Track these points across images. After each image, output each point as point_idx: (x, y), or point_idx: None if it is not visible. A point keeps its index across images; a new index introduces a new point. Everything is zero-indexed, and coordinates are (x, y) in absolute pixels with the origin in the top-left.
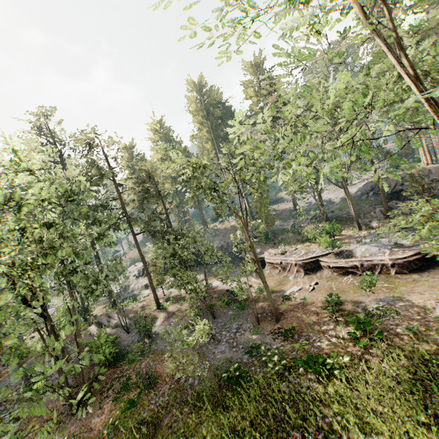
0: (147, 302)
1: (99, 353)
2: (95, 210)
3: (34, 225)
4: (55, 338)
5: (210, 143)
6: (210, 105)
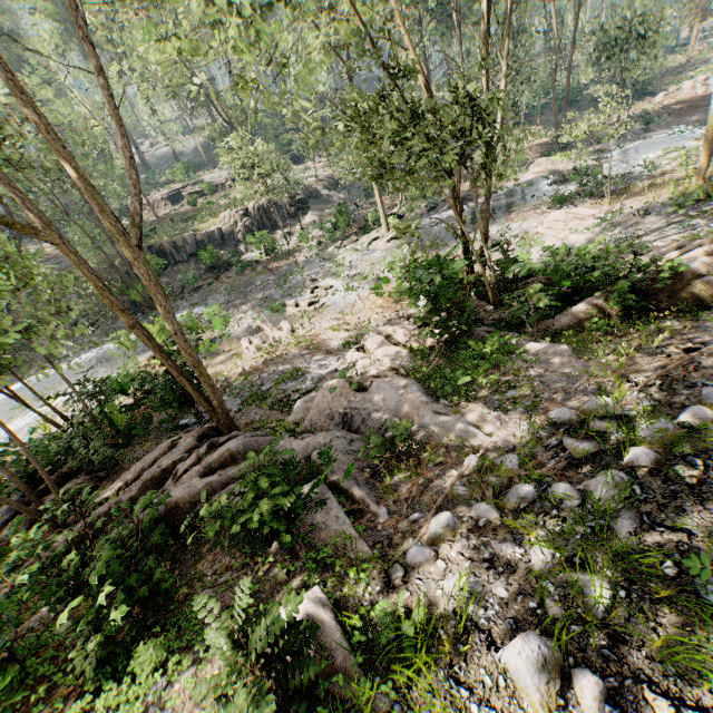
0: None
1: None
2: None
3: None
4: None
5: None
6: None
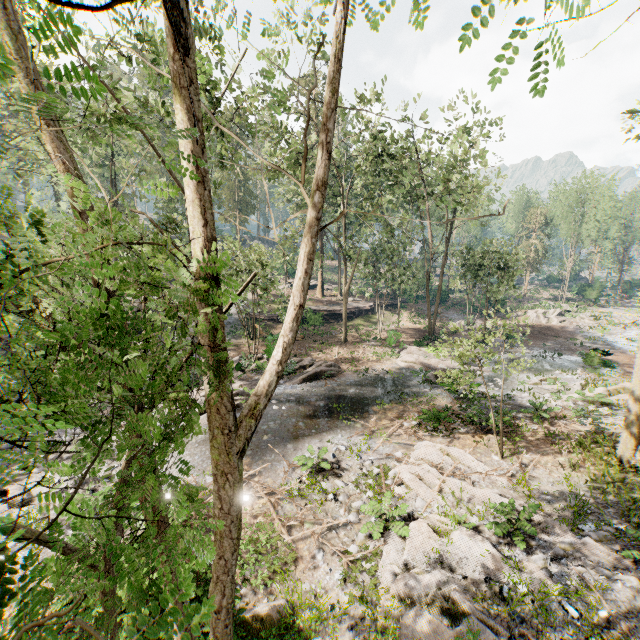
0: None
1: None
2: None
3: None
4: None
5: None
6: None
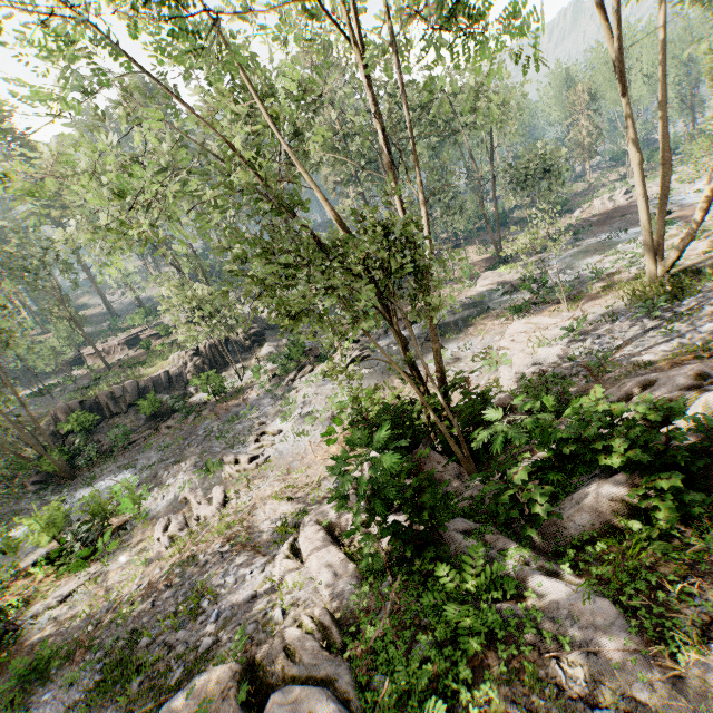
0: None
1: None
2: None
3: None
4: None
5: None
6: None
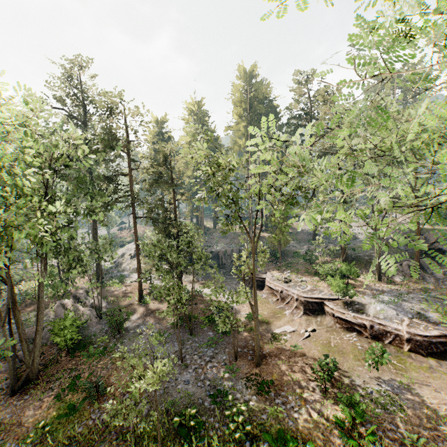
0: (132, 288)
1: (60, 336)
2: (101, 181)
3: (2, 188)
4: (13, 310)
5: (245, 139)
6: (256, 99)
